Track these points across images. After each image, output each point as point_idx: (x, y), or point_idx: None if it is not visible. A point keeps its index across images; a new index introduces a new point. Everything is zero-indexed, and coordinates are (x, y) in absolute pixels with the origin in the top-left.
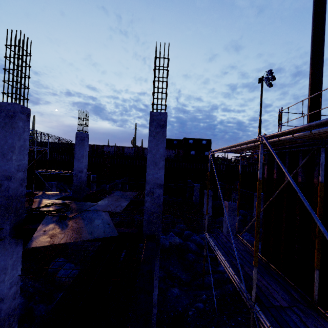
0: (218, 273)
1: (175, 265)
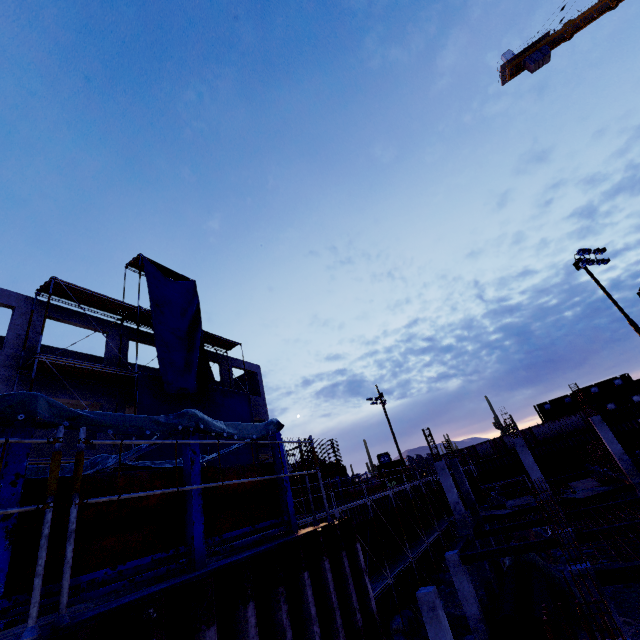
0: None
1: None
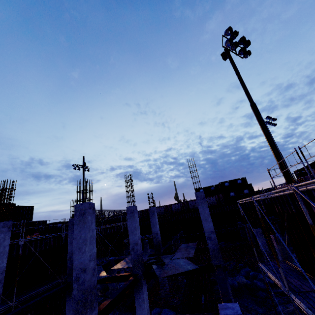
0: (289, 303)
1: (249, 302)
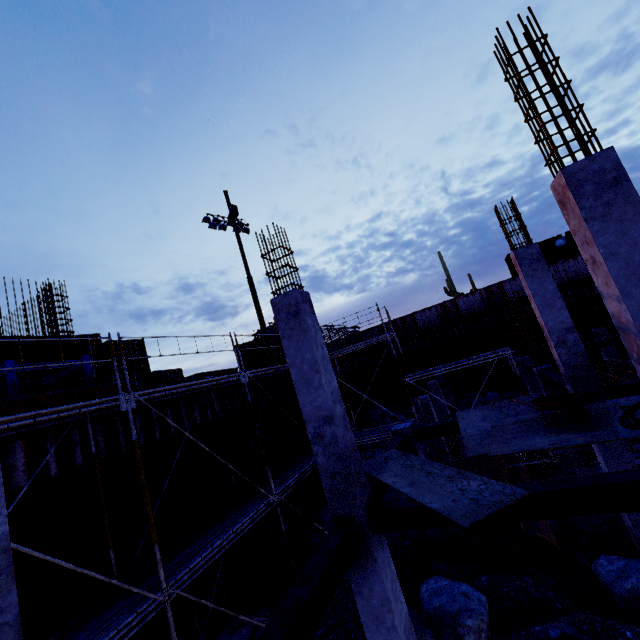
0: None
1: None
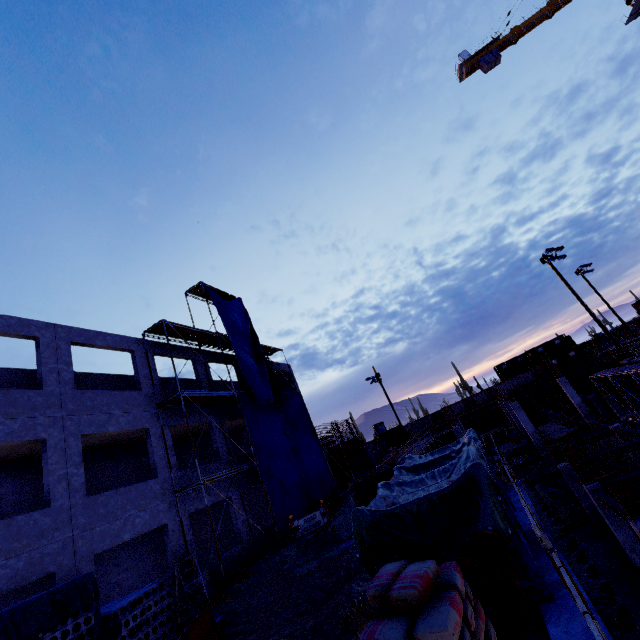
0: None
1: None
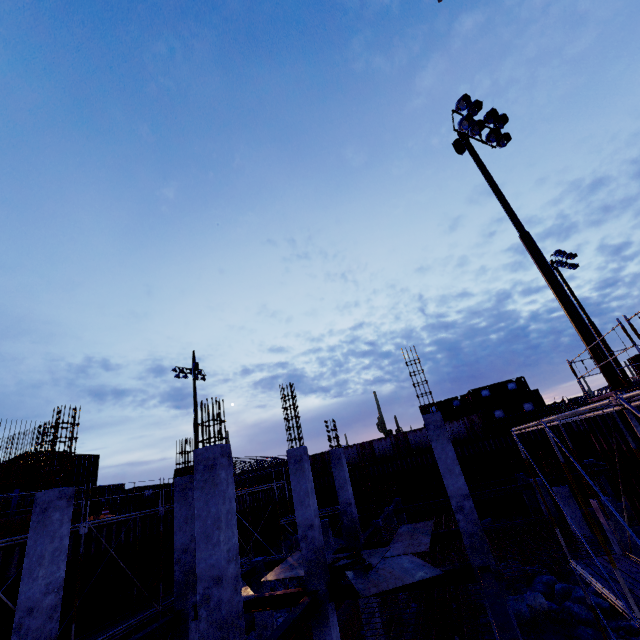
0: None
1: None
